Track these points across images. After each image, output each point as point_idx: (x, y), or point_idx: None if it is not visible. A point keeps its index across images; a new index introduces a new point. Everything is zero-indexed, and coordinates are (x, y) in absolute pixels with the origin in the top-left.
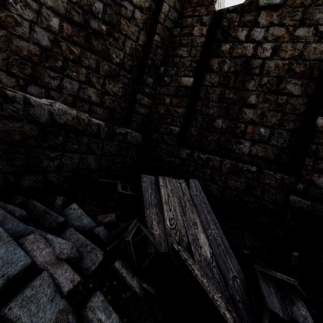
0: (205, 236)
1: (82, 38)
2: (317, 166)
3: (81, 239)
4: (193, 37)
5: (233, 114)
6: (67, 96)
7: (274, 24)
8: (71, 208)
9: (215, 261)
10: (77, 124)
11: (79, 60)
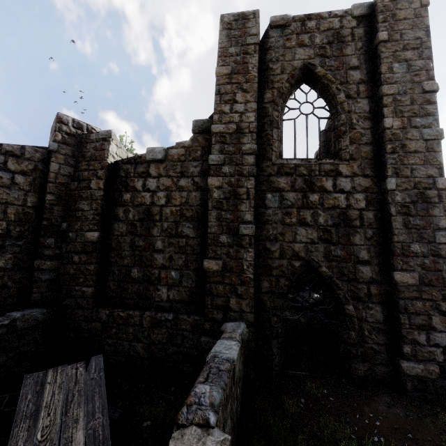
0: (84, 432)
1: None
2: (214, 303)
3: None
4: (91, 190)
5: (146, 262)
6: None
7: (162, 175)
8: None
9: None
10: None
11: None
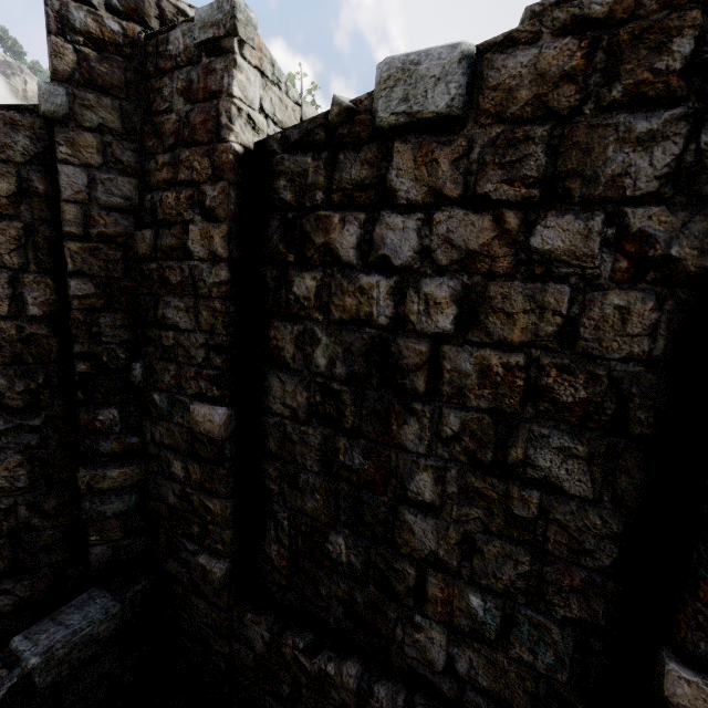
0: None
1: None
2: None
3: None
4: (190, 262)
5: (376, 527)
6: None
7: (448, 198)
8: None
9: None
10: None
11: None
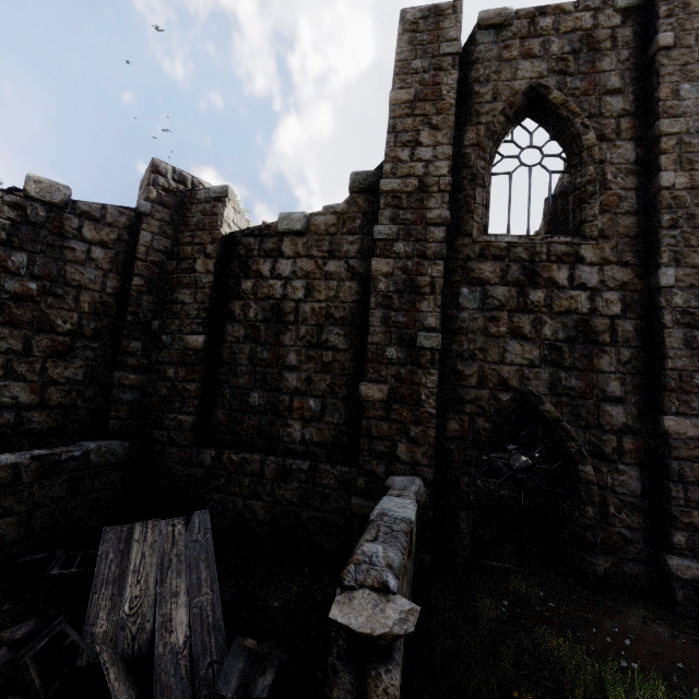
0: (187, 610)
1: None
2: (373, 449)
3: None
4: (196, 274)
5: (273, 383)
6: None
7: (301, 255)
8: None
9: (189, 647)
10: None
11: None
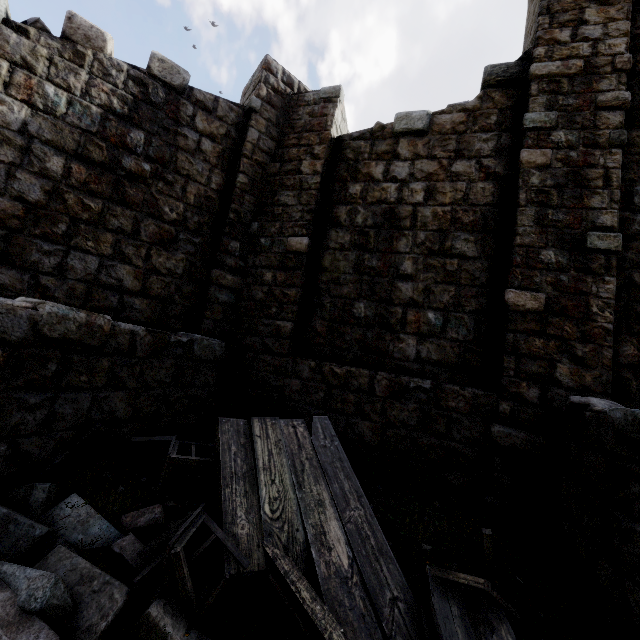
0: (340, 525)
1: (107, 185)
2: (522, 368)
3: (80, 568)
4: (301, 175)
5: (382, 293)
6: (76, 282)
7: (421, 156)
8: (66, 504)
9: (358, 573)
10: (88, 337)
11: (100, 220)
